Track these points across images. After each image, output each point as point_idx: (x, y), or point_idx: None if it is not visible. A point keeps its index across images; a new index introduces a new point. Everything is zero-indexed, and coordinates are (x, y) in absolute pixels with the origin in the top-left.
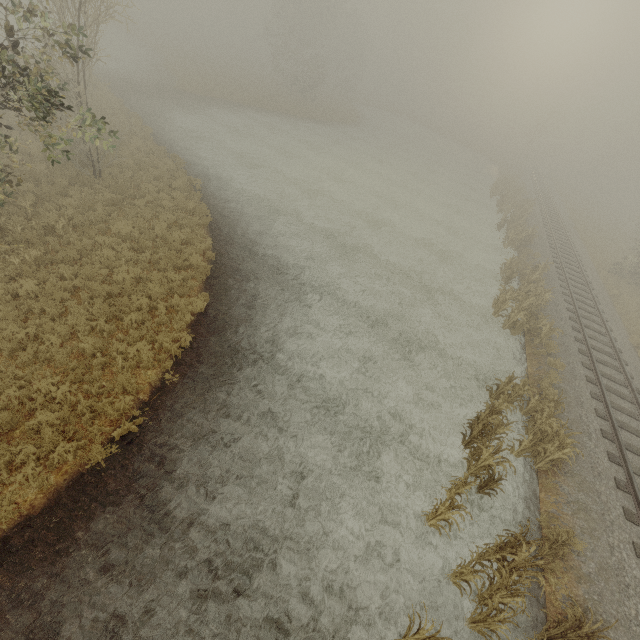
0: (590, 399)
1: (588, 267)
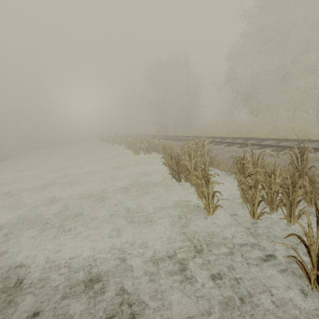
0: None
1: None
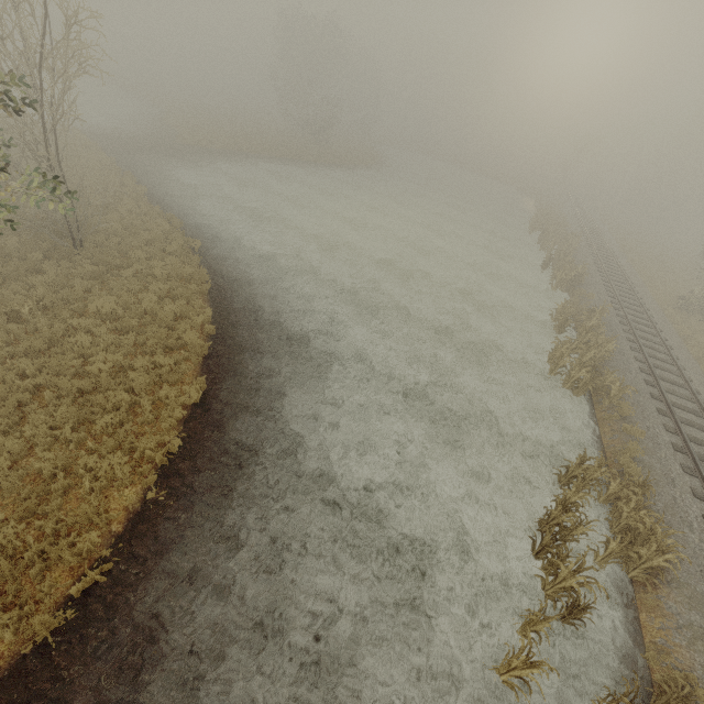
0: (682, 474)
1: (650, 305)
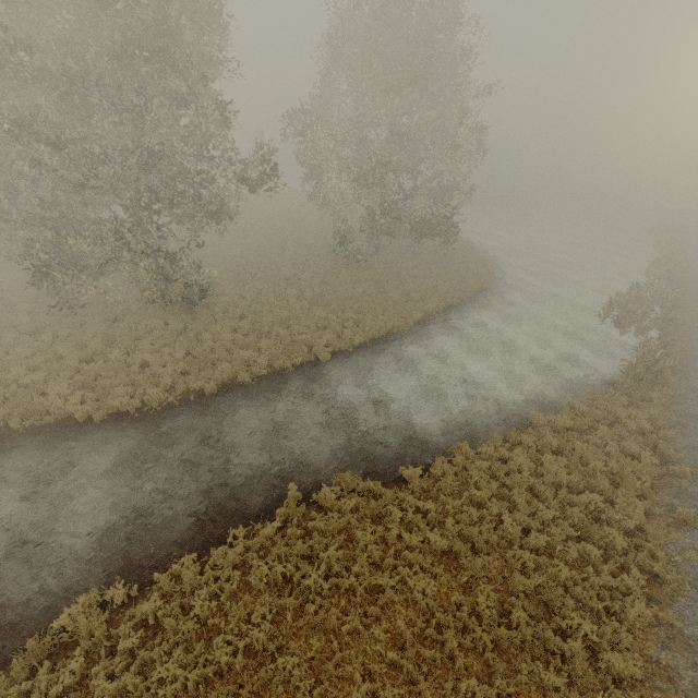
0: None
1: None
